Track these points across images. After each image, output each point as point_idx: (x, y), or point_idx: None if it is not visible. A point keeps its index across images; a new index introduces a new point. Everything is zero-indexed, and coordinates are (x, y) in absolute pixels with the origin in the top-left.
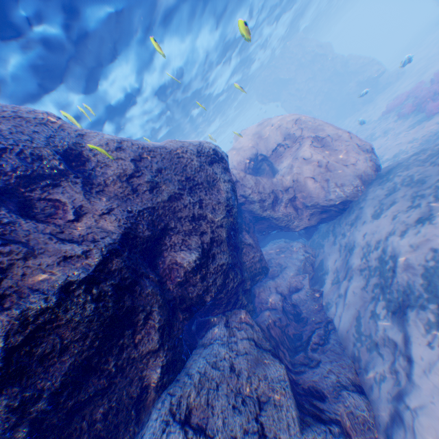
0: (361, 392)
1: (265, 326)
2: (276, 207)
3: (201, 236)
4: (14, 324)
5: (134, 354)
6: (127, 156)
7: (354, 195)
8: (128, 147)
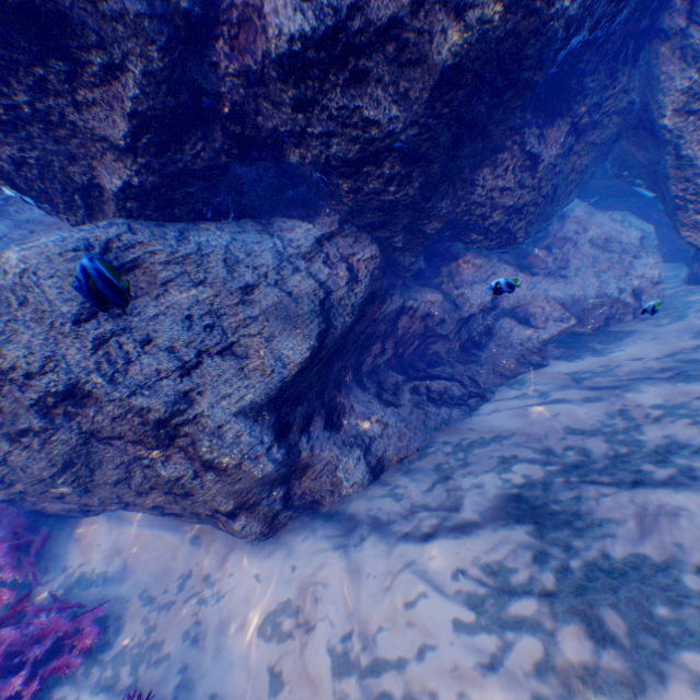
0: (374, 473)
1: (396, 305)
2: None
3: None
4: None
5: (77, 120)
6: None
7: None
8: None
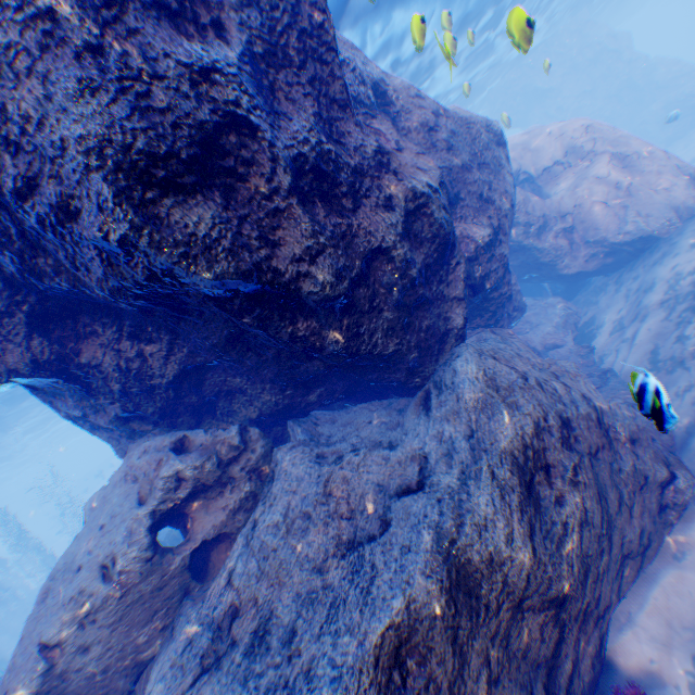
0: None
1: None
2: (543, 238)
3: (488, 220)
4: (408, 193)
5: (445, 293)
6: (426, 106)
7: (661, 229)
8: (425, 98)
